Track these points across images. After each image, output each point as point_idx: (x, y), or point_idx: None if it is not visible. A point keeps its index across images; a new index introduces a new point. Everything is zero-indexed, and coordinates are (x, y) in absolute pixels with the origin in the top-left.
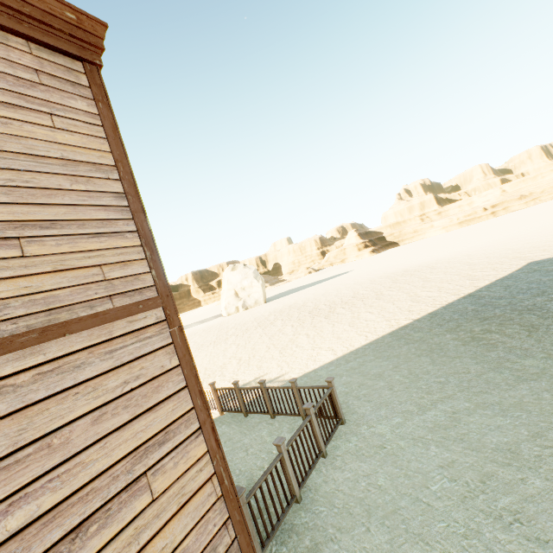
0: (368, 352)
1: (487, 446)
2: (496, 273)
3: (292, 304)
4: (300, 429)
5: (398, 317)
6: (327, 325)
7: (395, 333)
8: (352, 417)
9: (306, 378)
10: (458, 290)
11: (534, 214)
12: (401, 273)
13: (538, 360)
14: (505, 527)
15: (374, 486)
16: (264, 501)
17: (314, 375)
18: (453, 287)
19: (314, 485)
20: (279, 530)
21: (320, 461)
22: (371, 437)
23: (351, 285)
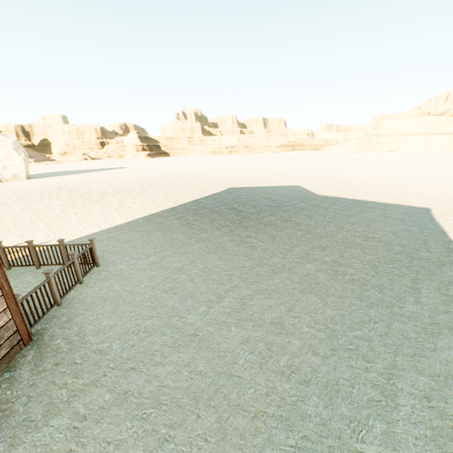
0: (125, 228)
1: (172, 268)
2: (214, 190)
3: (62, 186)
4: (65, 265)
5: (152, 208)
6: (97, 207)
7: (146, 218)
8: (105, 263)
9: (72, 243)
10: (192, 197)
11: (247, 160)
12: (164, 178)
13: (208, 234)
14: (166, 292)
15: (111, 291)
16: (34, 303)
17: (80, 241)
18: (190, 194)
19: (72, 297)
20: (44, 320)
21: (78, 286)
22: (115, 271)
23: (124, 179)
